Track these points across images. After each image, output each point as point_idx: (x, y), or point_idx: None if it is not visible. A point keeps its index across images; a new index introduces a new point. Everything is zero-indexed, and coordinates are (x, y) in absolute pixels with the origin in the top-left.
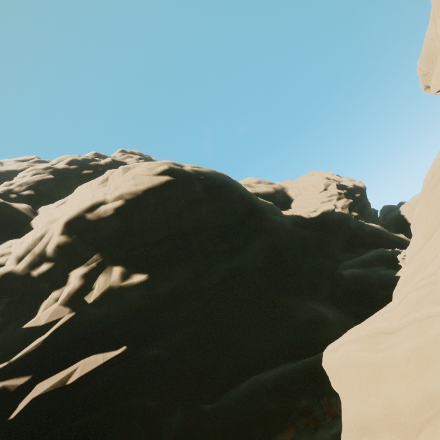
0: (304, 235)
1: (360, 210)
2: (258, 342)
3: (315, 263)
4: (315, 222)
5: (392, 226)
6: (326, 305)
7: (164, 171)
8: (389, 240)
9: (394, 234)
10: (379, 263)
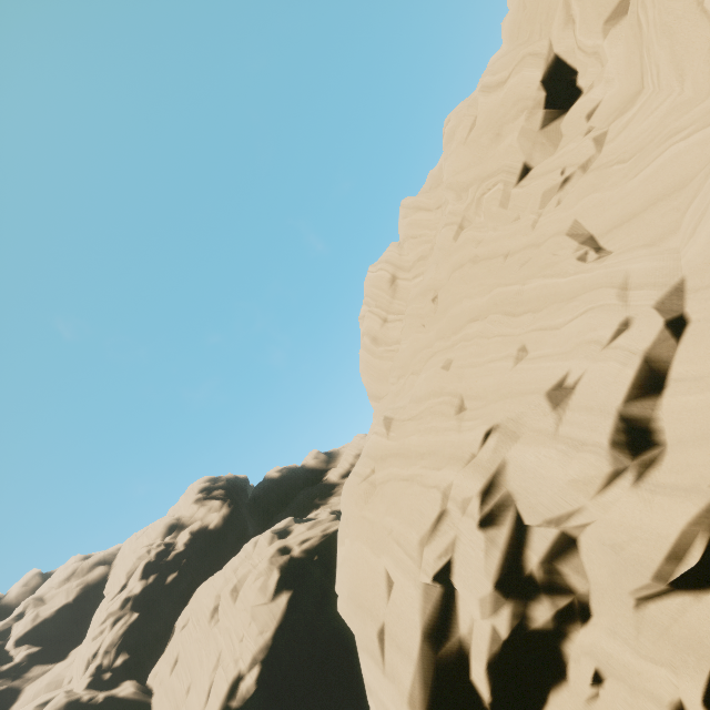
0: None
1: None
2: None
3: None
4: None
5: None
6: None
7: (278, 583)
8: None
9: None
10: None
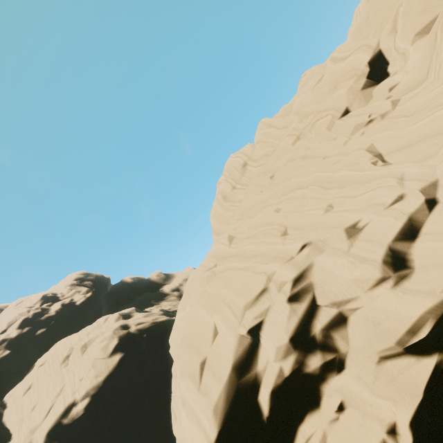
0: None
1: None
2: None
3: None
4: None
5: None
6: None
7: (115, 347)
8: None
9: None
10: None
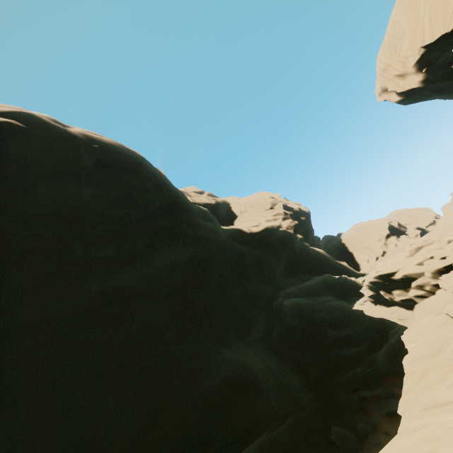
0: (241, 251)
1: (305, 234)
2: (108, 452)
3: (251, 289)
4: (256, 239)
5: (333, 254)
6: (259, 352)
7: (16, 116)
8: (333, 268)
9: (337, 261)
10: (325, 292)
